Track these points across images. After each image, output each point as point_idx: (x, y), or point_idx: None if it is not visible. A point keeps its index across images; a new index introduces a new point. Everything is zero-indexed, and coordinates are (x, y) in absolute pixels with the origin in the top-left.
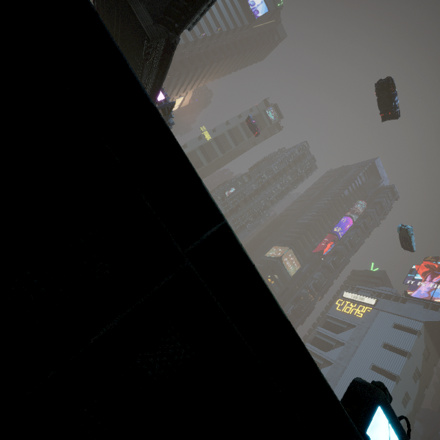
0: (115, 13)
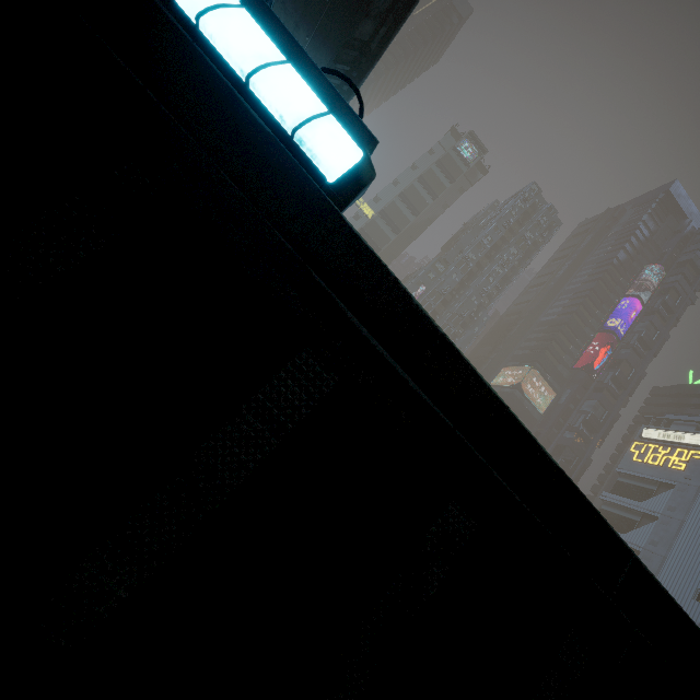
0: None
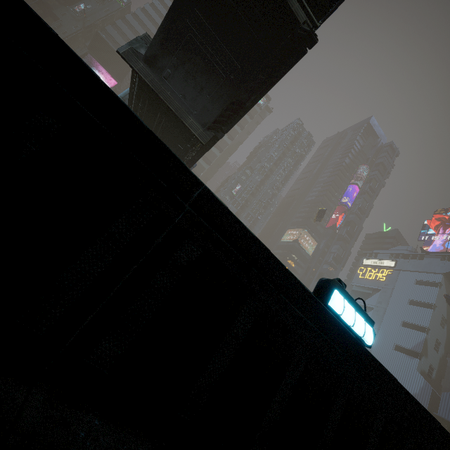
0: (158, 116)
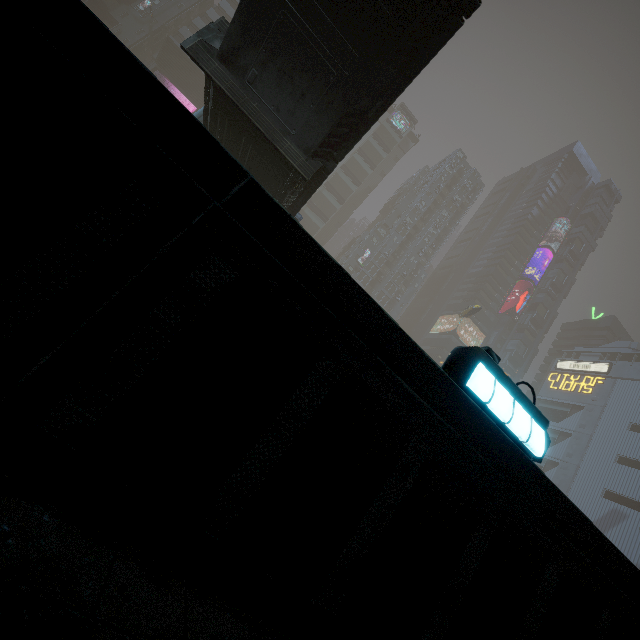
0: (243, 142)
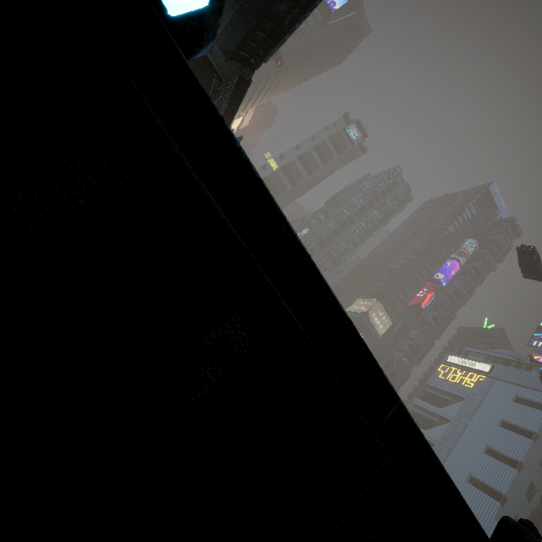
0: None
